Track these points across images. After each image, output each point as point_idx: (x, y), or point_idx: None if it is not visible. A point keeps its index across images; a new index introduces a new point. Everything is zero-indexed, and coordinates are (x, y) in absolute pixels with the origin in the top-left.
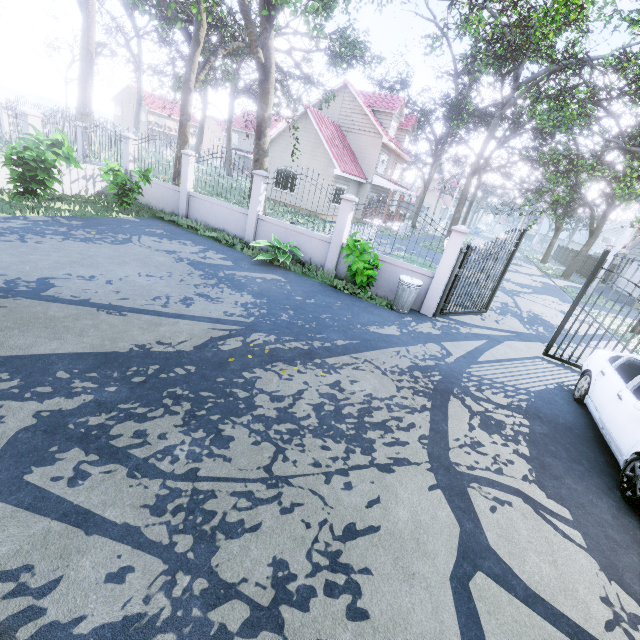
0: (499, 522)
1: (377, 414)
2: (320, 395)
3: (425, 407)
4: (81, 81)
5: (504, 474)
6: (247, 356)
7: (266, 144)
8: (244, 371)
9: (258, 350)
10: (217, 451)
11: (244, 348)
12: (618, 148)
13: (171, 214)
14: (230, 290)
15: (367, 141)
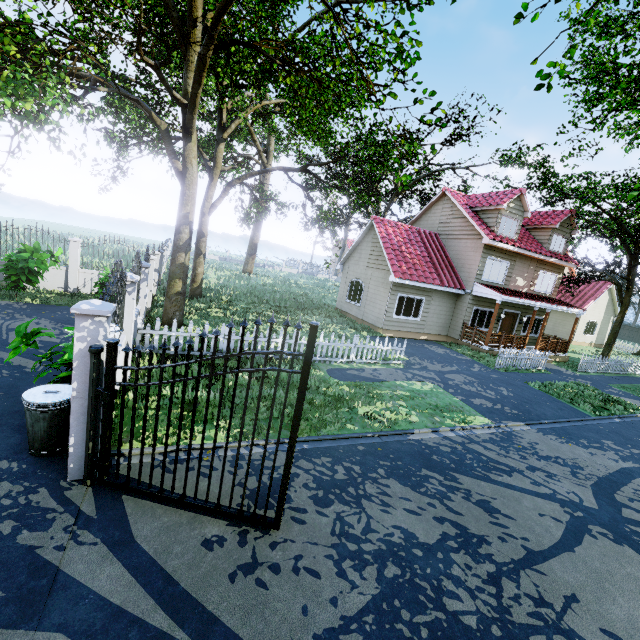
0: None
1: None
2: None
3: None
4: (252, 233)
5: None
6: None
7: (181, 240)
8: None
9: None
10: None
11: None
12: None
13: None
14: None
15: (466, 245)
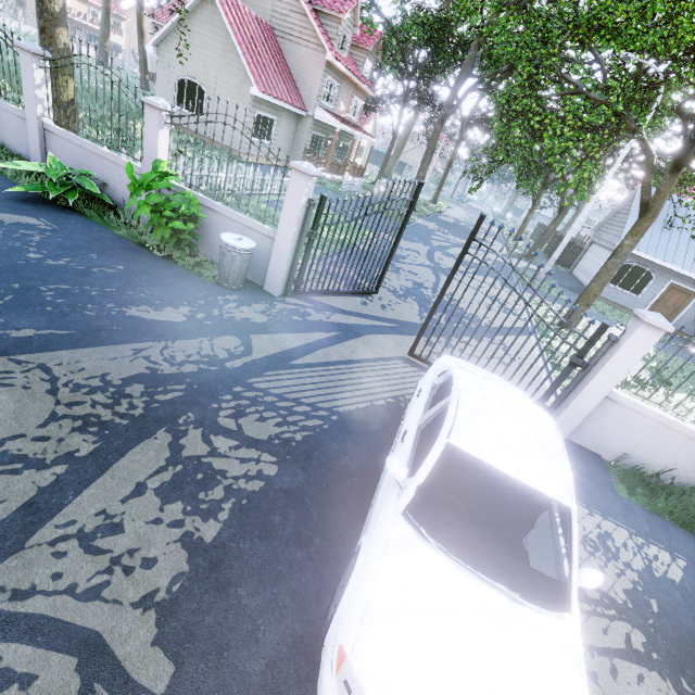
0: None
1: None
2: None
3: (70, 456)
4: None
5: (99, 597)
6: None
7: (55, 2)
8: None
9: None
10: None
11: None
12: (577, 93)
13: None
14: None
15: (308, 56)
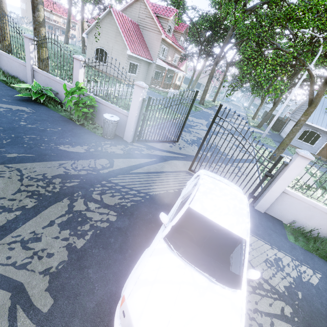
0: None
1: None
2: None
3: (23, 207)
4: None
5: (25, 268)
6: None
7: (40, 17)
8: None
9: None
10: None
11: None
12: (277, 48)
13: None
14: None
15: (153, 36)
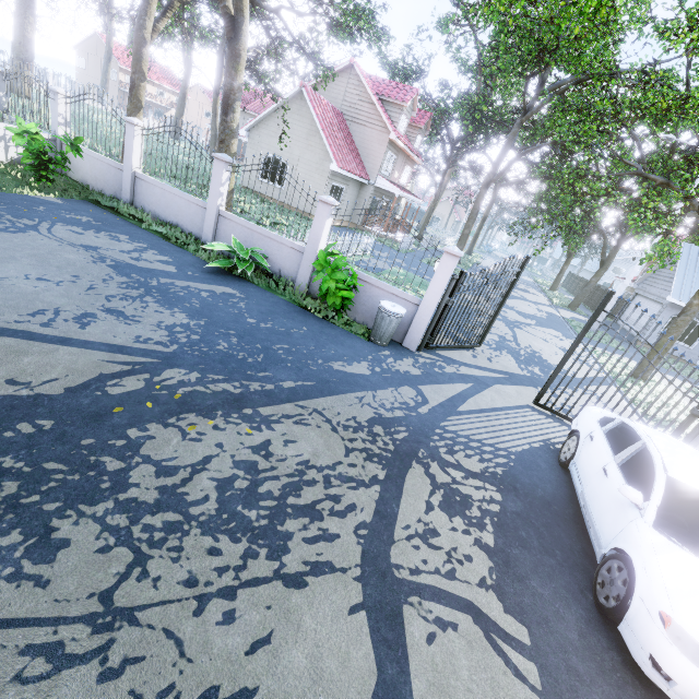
0: (434, 660)
1: (308, 492)
2: (234, 464)
3: (376, 479)
4: (18, 15)
5: (457, 578)
6: (145, 404)
7: (235, 122)
8: (131, 427)
9: (166, 394)
10: (30, 568)
11: (145, 391)
12: (637, 174)
13: (112, 198)
14: (157, 305)
15: (372, 135)
